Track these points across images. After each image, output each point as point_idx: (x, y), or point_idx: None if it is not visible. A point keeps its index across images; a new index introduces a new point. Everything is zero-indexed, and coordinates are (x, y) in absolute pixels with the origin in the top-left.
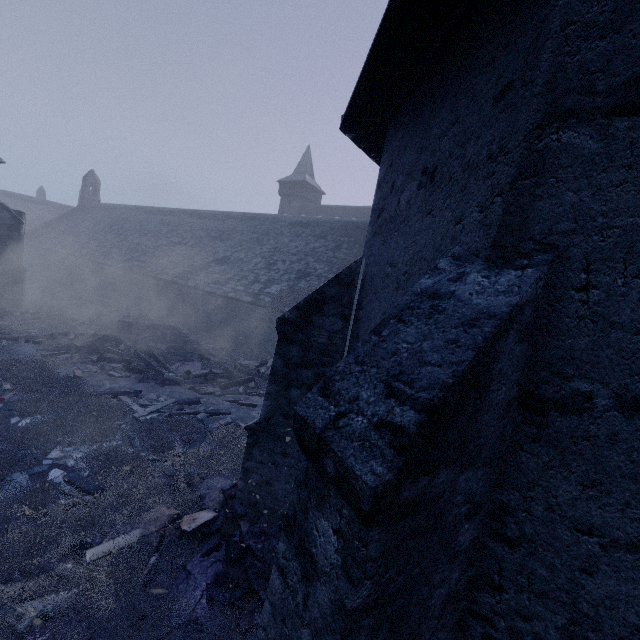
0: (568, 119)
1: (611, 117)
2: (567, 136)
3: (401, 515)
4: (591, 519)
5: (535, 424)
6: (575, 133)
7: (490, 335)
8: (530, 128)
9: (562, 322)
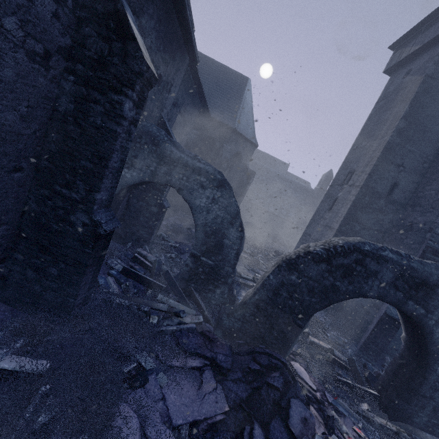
0: None
1: None
2: None
3: None
4: None
5: None
6: None
7: None
8: None
9: None
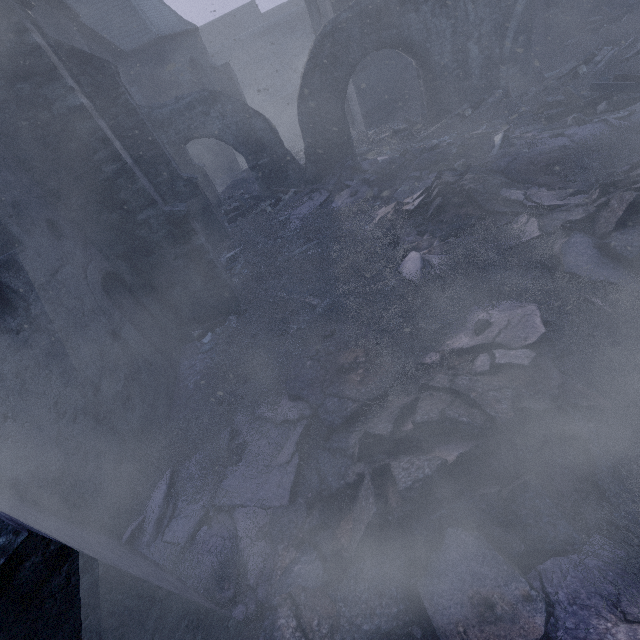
0: None
1: None
2: None
3: None
4: None
5: None
6: None
7: None
8: None
9: None
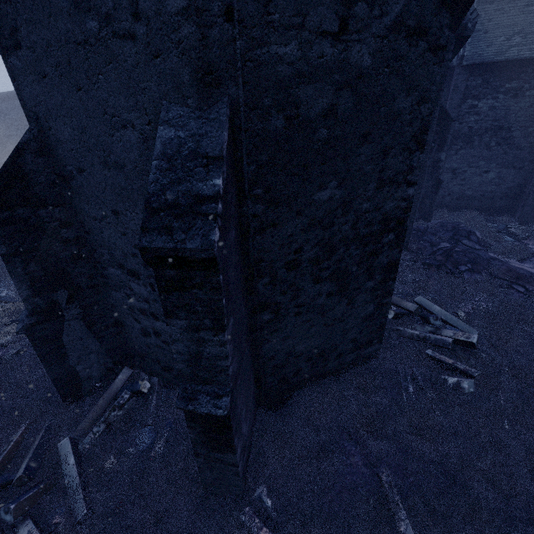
0: (8, 51)
1: (16, 50)
2: (12, 60)
3: (3, 225)
4: (94, 215)
5: (70, 187)
6: (13, 58)
7: (8, 158)
8: (2, 56)
9: (54, 145)
